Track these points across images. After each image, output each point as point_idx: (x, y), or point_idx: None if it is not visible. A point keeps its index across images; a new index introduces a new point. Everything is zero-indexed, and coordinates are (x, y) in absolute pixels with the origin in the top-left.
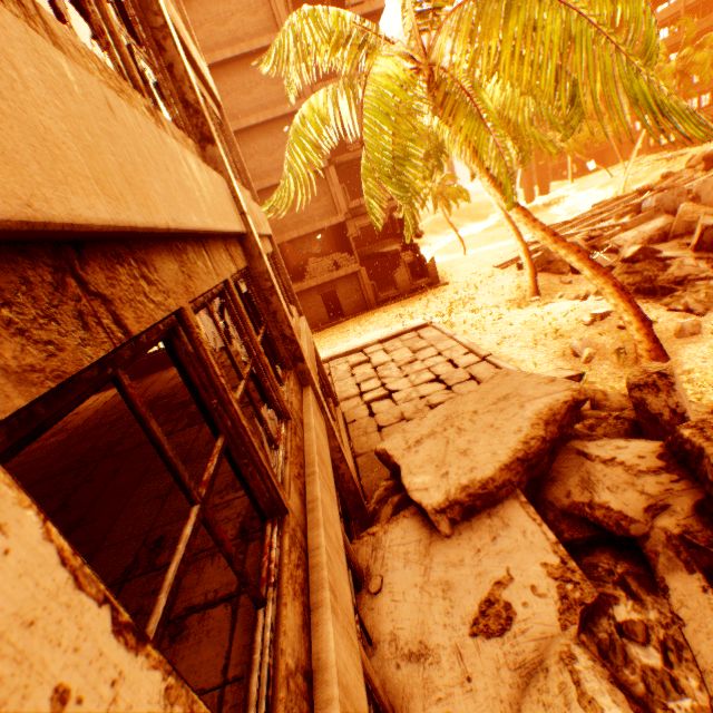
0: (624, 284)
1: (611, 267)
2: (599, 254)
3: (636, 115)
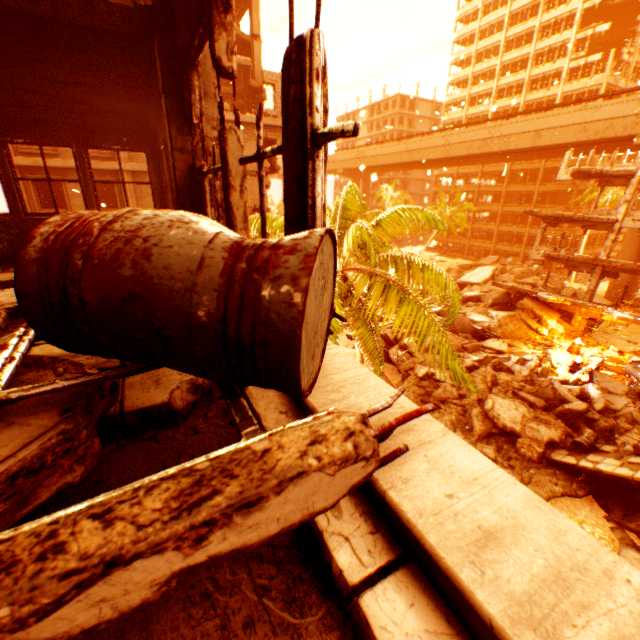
0: (416, 393)
1: (408, 374)
2: (401, 354)
3: (451, 374)
